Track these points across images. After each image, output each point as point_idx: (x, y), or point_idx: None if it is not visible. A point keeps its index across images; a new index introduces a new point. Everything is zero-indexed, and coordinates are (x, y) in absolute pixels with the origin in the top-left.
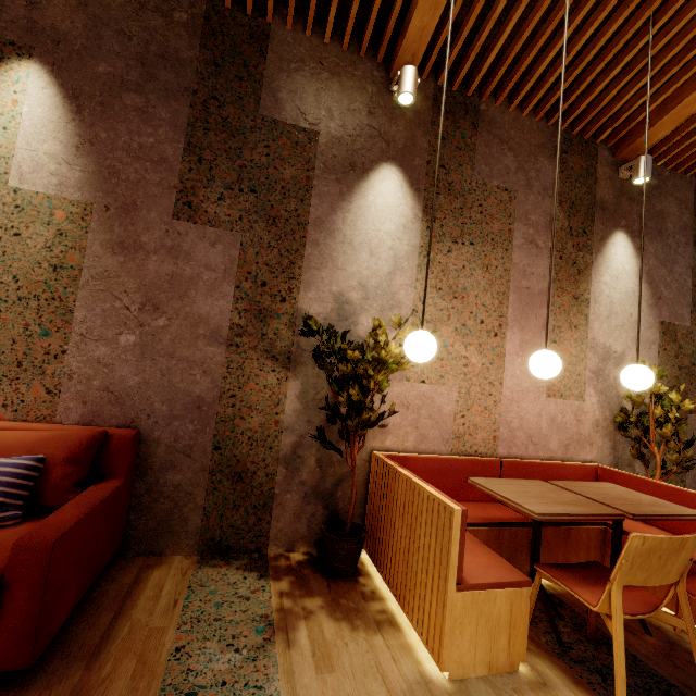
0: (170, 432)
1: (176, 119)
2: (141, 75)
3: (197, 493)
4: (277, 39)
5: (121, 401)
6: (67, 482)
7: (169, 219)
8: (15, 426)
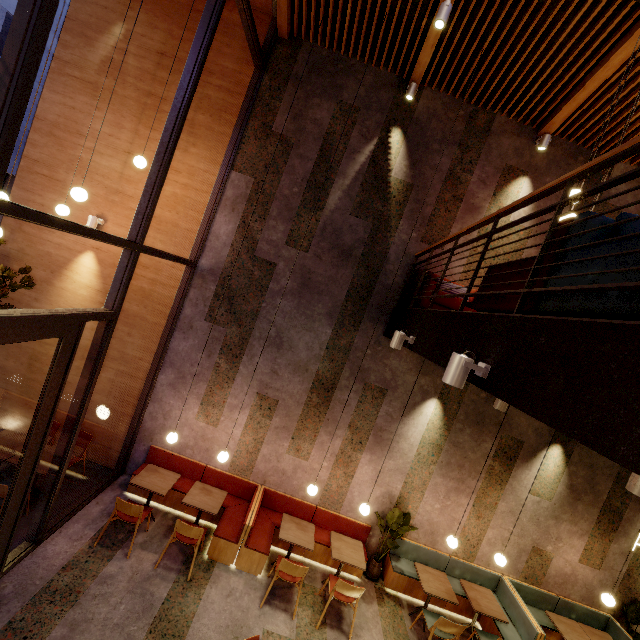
0: None
1: None
2: None
3: None
4: (617, 167)
5: None
6: None
7: None
8: None
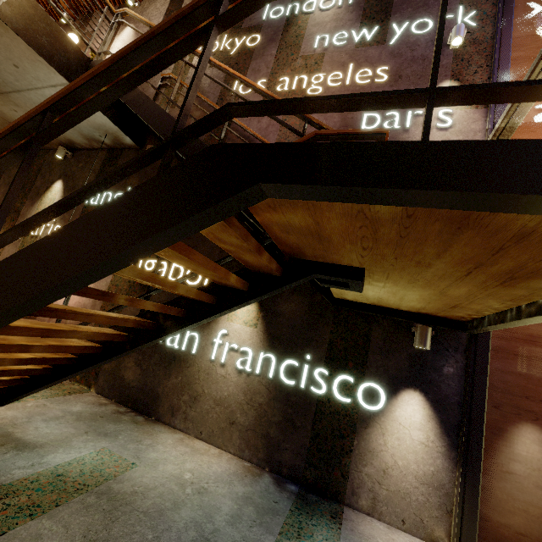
0: None
1: None
2: None
3: None
4: None
5: None
6: None
7: None
8: None
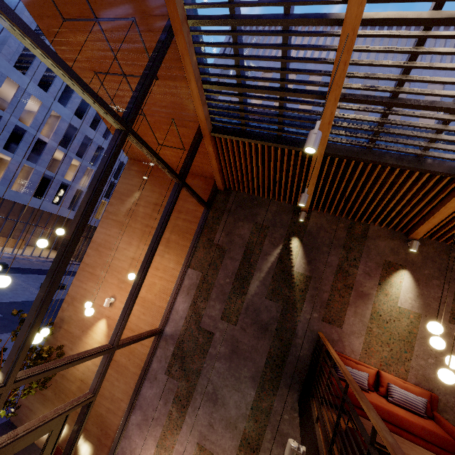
0: (444, 398)
1: (450, 288)
2: (438, 274)
3: (454, 425)
4: None
5: (428, 381)
6: (430, 409)
7: (446, 322)
8: (402, 381)
